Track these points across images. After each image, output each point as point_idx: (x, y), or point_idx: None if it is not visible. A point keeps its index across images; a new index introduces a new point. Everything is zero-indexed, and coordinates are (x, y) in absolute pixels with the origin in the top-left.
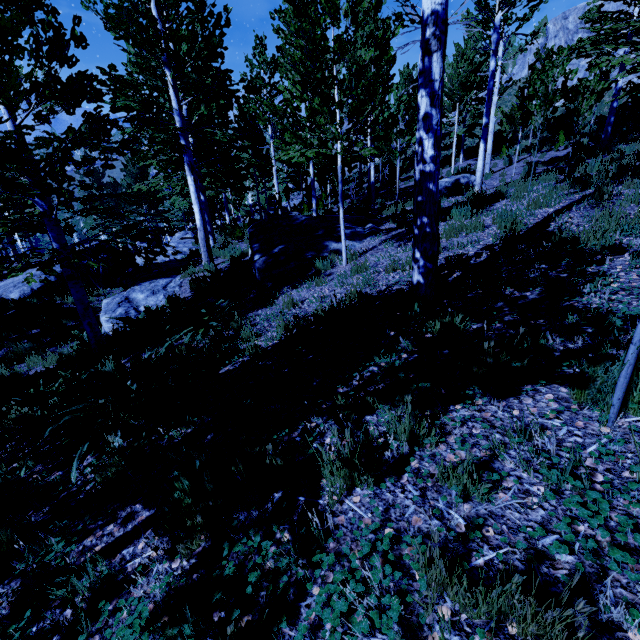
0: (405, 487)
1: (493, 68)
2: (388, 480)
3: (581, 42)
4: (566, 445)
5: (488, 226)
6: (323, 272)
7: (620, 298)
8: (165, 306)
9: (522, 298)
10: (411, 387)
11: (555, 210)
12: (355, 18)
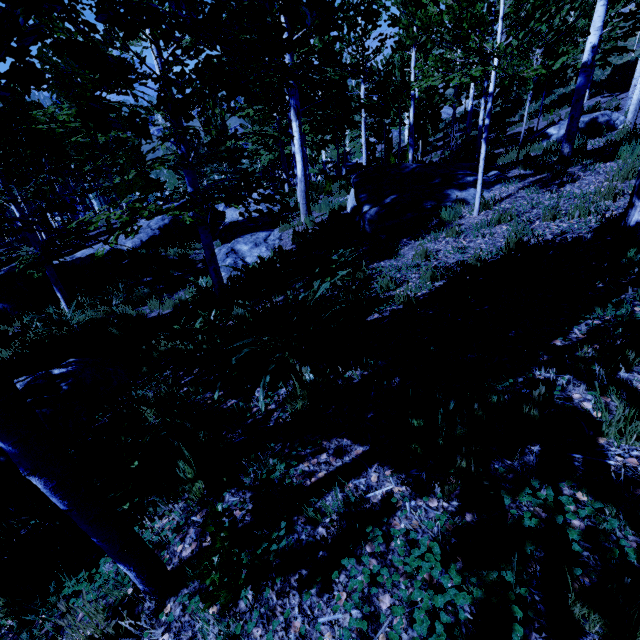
0: None
1: None
2: None
3: None
4: None
5: None
6: (449, 223)
7: None
8: (276, 256)
9: None
10: None
11: None
12: None
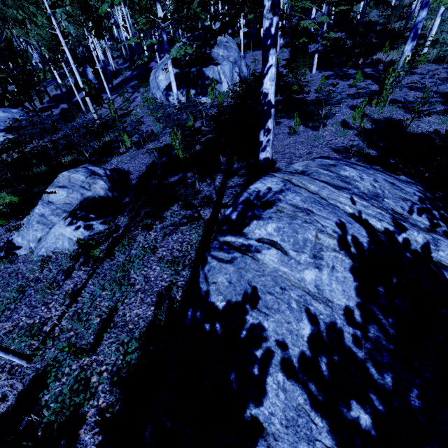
0: None
1: None
2: None
3: None
4: None
5: None
6: None
7: None
8: None
9: None
10: None
11: None
12: None
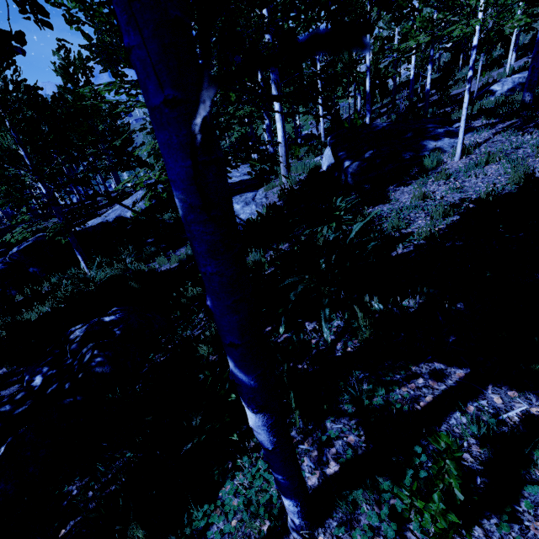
0: None
1: None
2: None
3: None
4: None
5: None
6: (432, 169)
7: None
8: (272, 210)
9: None
10: None
11: None
12: None
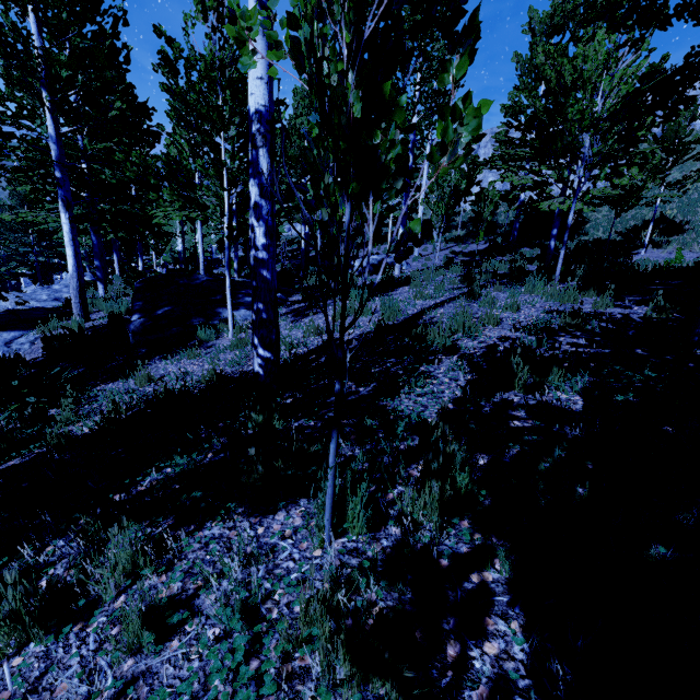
0: (87, 638)
1: (410, 164)
2: (62, 631)
3: (495, 157)
4: (276, 572)
5: (376, 311)
6: (205, 343)
7: (424, 401)
8: None
9: (354, 393)
10: (181, 498)
11: (434, 303)
12: (235, 93)
